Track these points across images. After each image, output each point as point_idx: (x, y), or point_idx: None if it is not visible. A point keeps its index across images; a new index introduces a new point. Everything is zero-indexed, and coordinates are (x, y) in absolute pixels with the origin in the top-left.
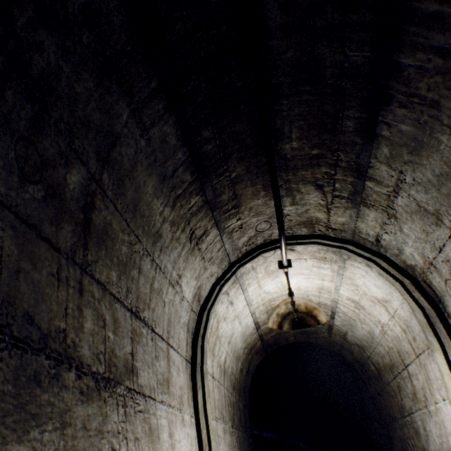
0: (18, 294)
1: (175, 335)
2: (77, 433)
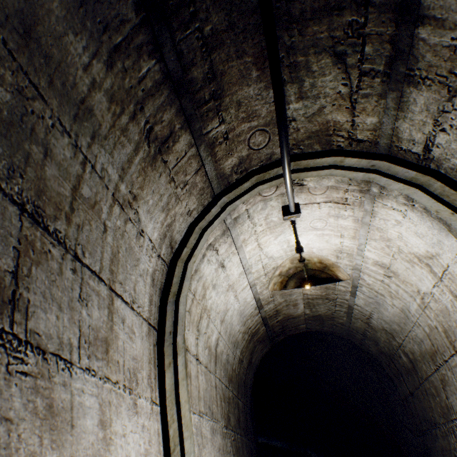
0: None
1: (126, 281)
2: None
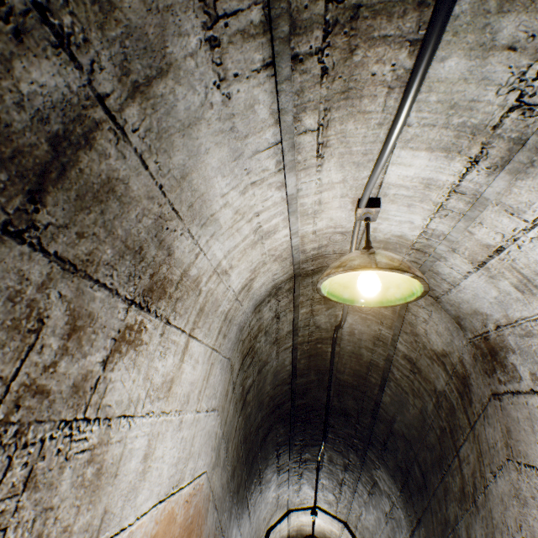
0: None
1: None
2: None
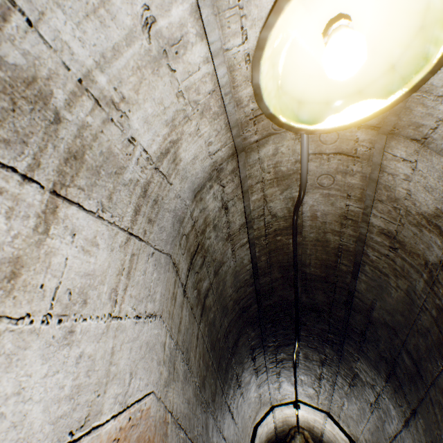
0: (233, 441)
1: (246, 440)
2: None
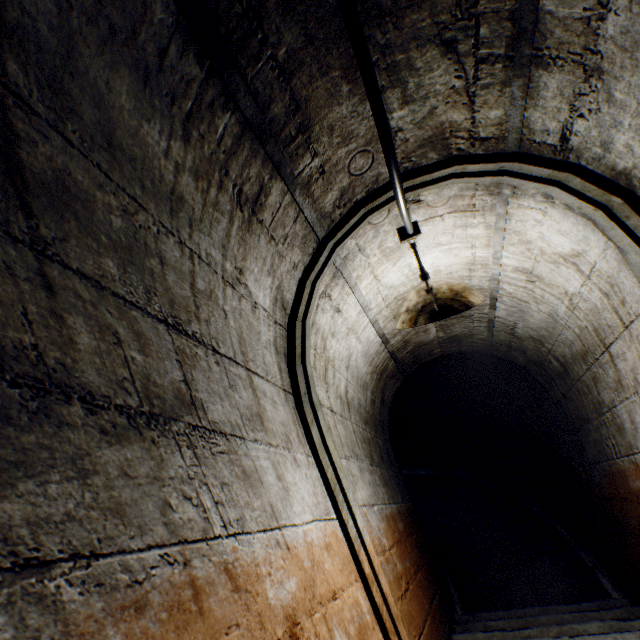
0: None
1: (256, 358)
2: (114, 482)
